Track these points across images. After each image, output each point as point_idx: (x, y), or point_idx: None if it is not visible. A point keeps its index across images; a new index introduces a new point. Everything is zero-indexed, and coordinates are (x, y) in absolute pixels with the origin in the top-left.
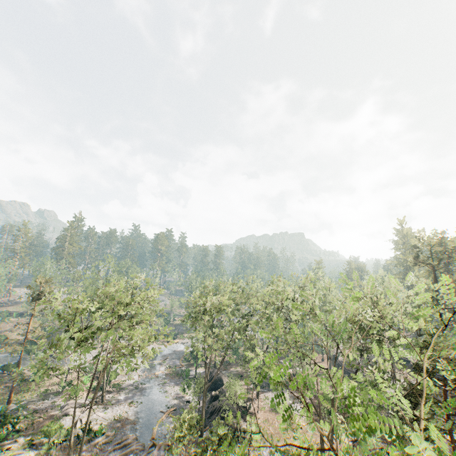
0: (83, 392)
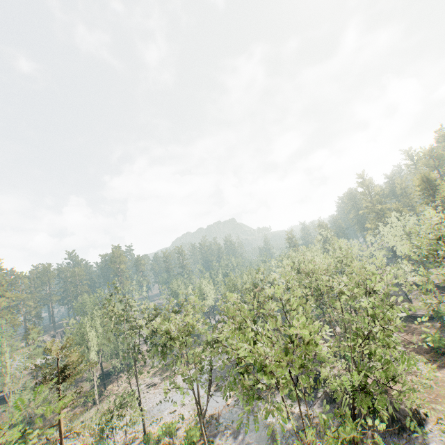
0: None
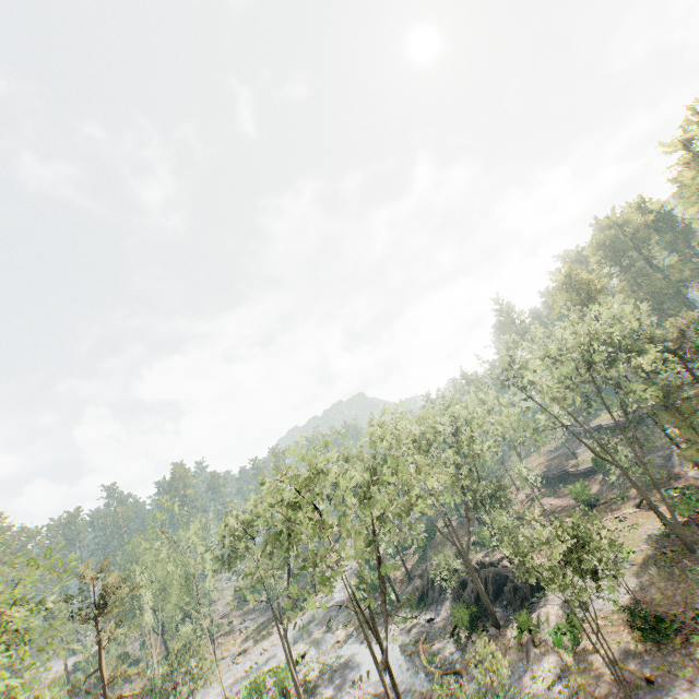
0: None
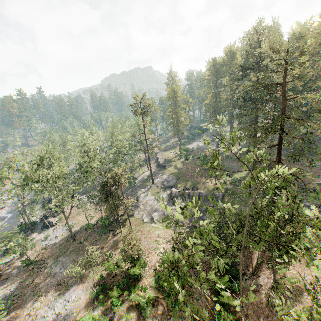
0: None
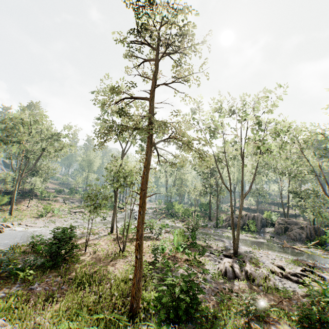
0: (184, 255)
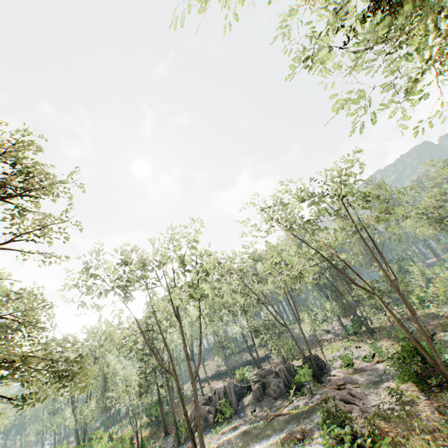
0: None
